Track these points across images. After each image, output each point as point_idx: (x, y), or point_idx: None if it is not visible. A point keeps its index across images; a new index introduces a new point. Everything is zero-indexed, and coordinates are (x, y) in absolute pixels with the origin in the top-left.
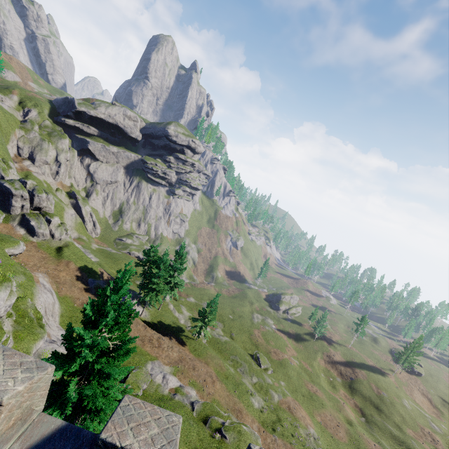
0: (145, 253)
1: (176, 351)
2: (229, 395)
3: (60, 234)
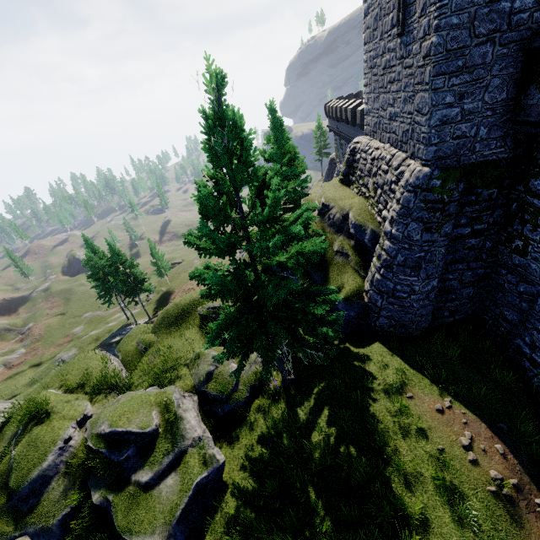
0: (95, 274)
1: (194, 282)
2: (220, 259)
3: (5, 403)
